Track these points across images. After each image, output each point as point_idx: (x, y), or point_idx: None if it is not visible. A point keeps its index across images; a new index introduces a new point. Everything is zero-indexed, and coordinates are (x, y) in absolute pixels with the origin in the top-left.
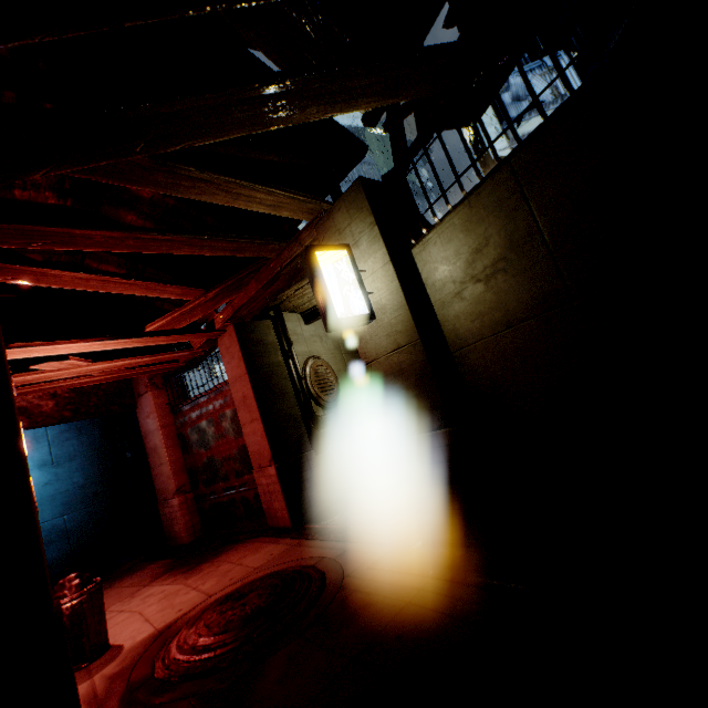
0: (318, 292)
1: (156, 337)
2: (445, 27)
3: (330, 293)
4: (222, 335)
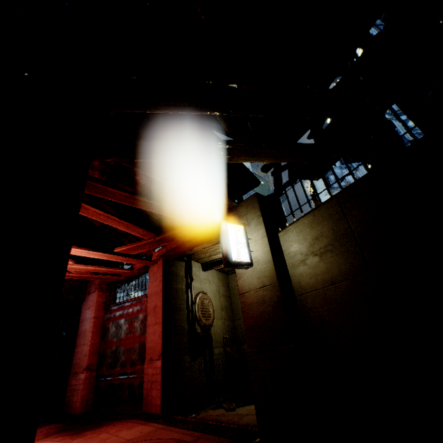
0: (223, 244)
1: (118, 256)
2: (307, 138)
3: (230, 245)
4: (154, 265)
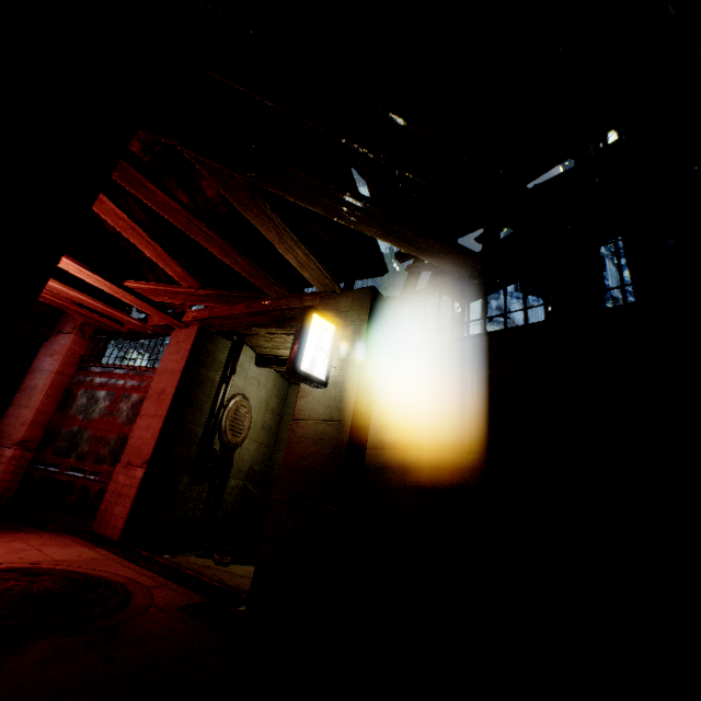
0: (297, 341)
1: (128, 294)
2: (475, 240)
3: (306, 347)
4: (183, 329)
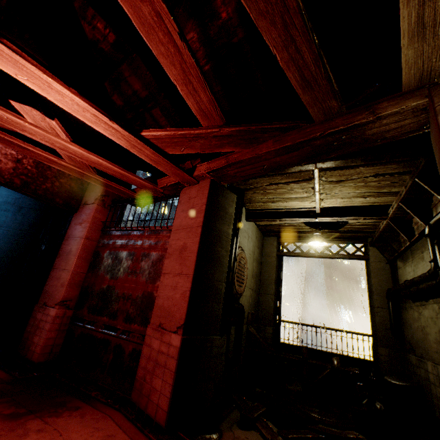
0: None
1: (145, 146)
2: None
3: None
4: (191, 186)
